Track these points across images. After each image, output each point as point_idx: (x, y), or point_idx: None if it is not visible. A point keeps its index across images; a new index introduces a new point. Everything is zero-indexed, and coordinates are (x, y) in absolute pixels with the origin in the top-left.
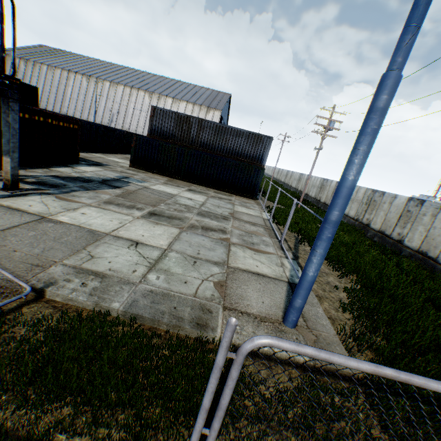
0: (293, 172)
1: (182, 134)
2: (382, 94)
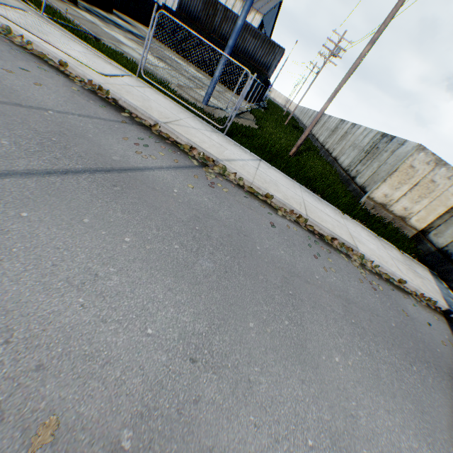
0: (311, 110)
1: (207, 20)
2: None
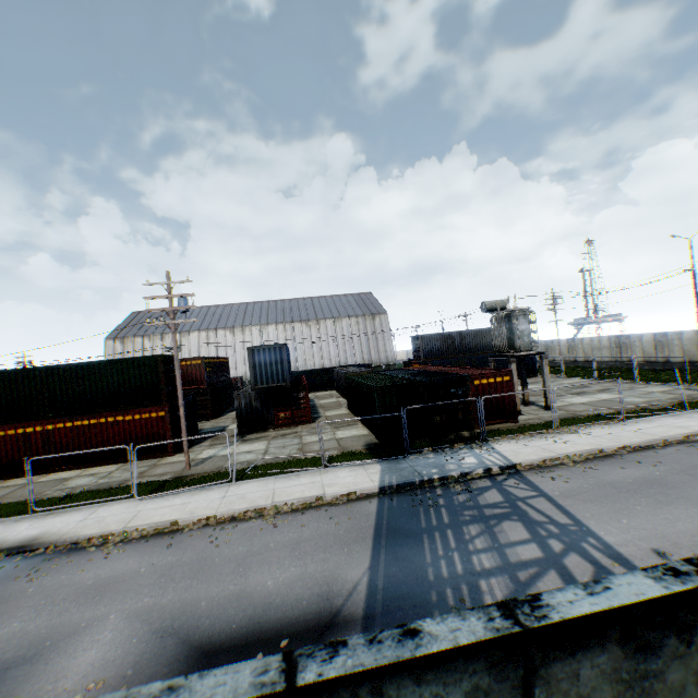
0: None
1: (449, 348)
2: None
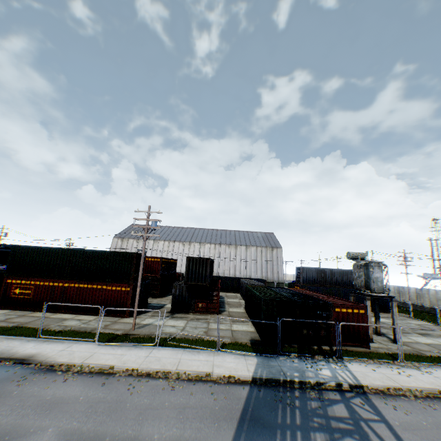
0: None
1: (321, 279)
2: None
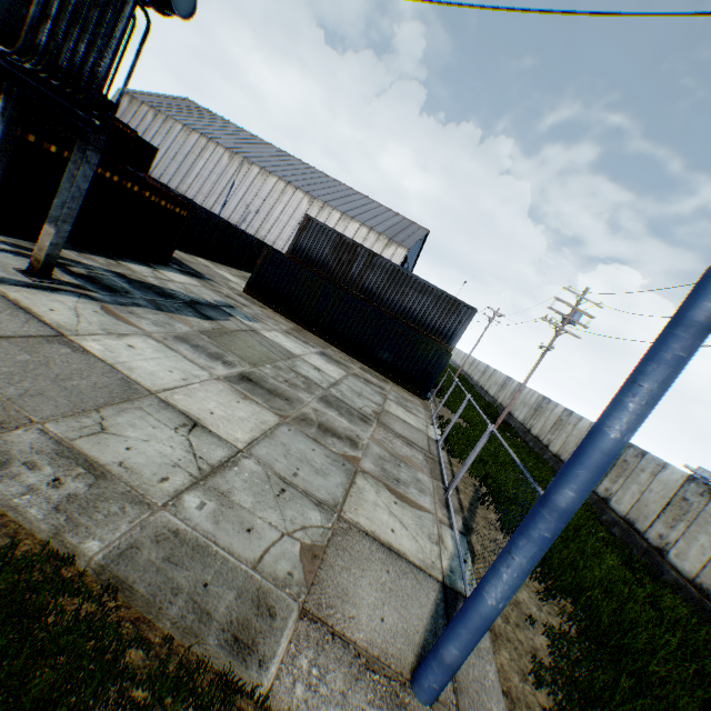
0: (496, 371)
1: (338, 265)
2: (705, 299)
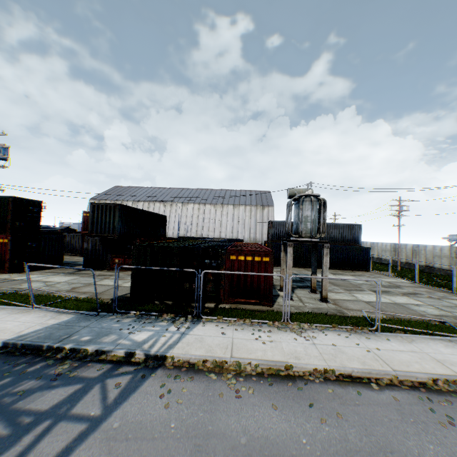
0: None
1: None
2: None
